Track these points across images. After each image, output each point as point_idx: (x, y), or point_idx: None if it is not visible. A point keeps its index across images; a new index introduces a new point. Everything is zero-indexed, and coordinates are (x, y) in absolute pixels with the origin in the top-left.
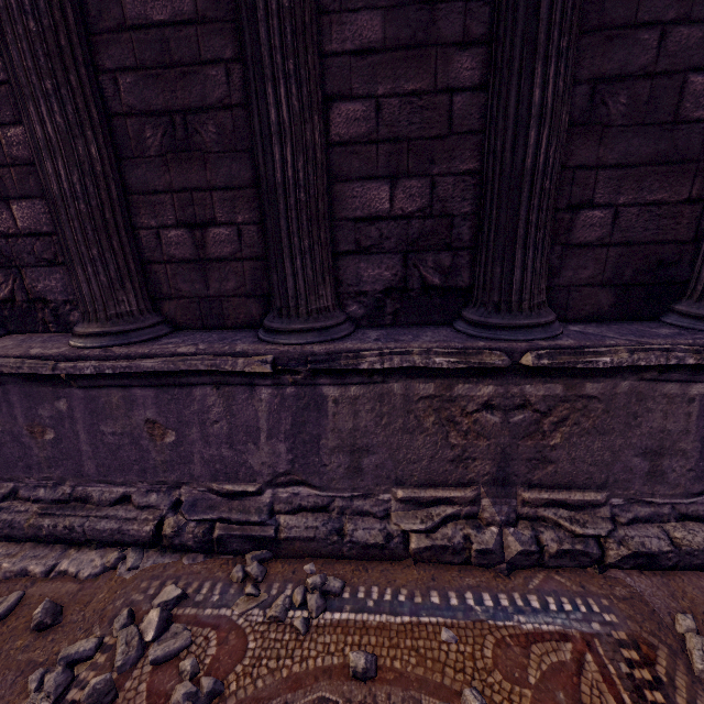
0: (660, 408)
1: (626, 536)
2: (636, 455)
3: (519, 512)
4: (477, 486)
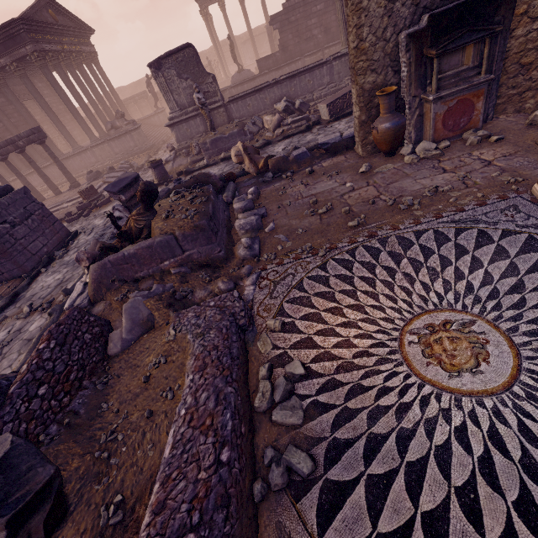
0: None
1: None
2: None
3: None
4: None
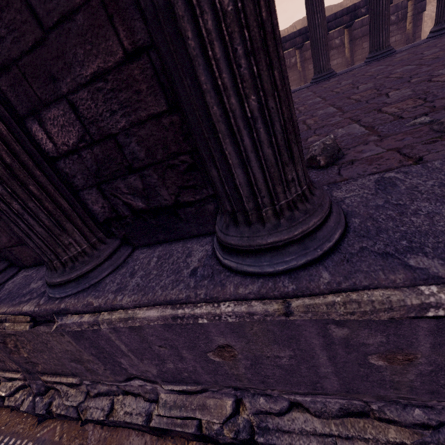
0: (52, 339)
1: (88, 406)
2: (71, 362)
3: (48, 385)
4: (22, 373)
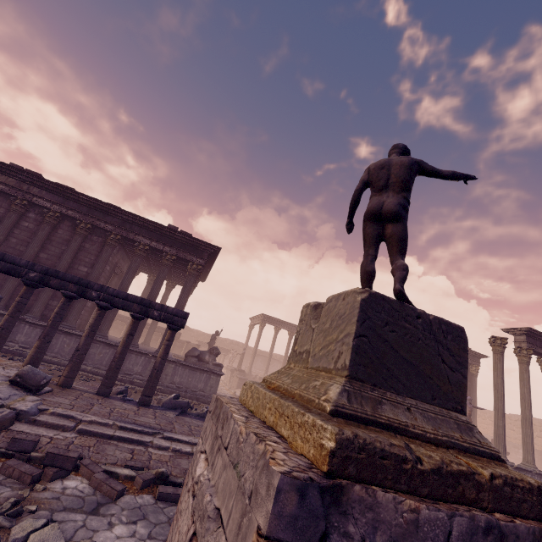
0: None
1: None
2: None
3: None
4: None
